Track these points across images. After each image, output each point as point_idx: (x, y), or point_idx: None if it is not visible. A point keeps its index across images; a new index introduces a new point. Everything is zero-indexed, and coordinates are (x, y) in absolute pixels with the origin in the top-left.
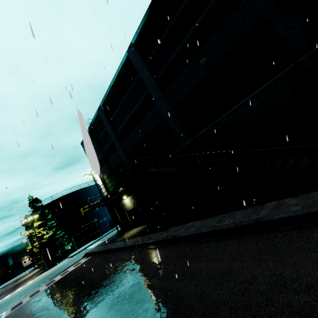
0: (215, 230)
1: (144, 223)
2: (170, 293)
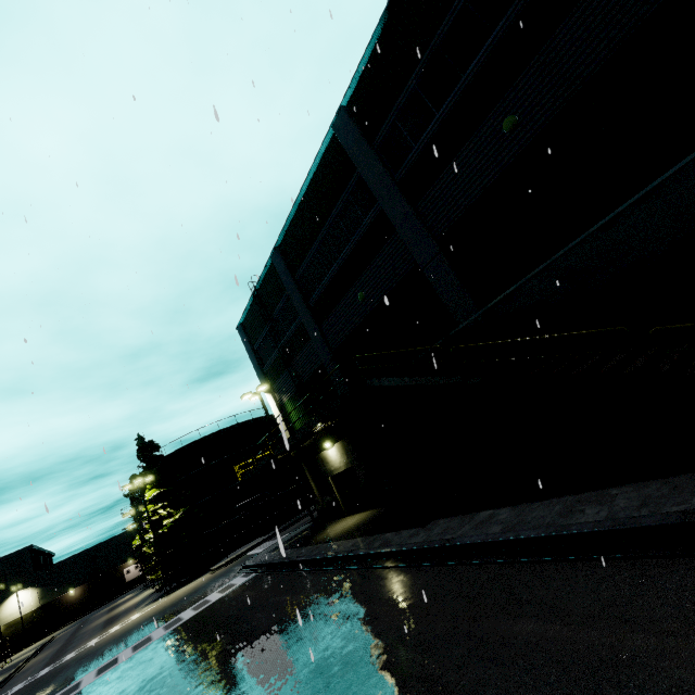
0: (558, 534)
1: (372, 506)
2: (448, 694)
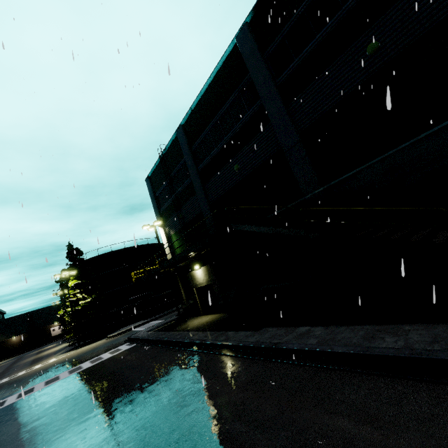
0: (365, 353)
1: (220, 311)
2: None
